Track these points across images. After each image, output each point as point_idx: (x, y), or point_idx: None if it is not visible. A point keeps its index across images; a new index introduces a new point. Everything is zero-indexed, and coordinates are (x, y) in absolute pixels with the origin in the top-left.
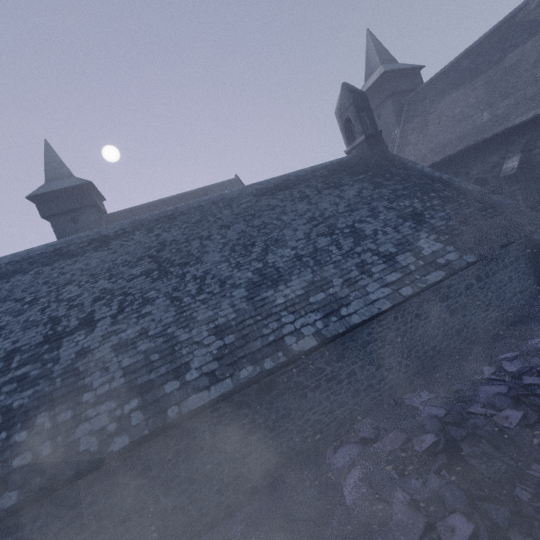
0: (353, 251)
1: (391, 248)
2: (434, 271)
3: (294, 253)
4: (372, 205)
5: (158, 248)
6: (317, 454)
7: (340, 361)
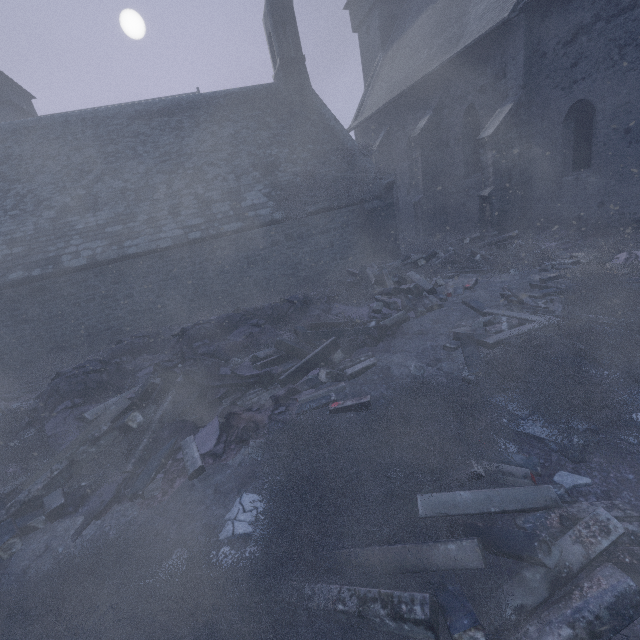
0: (179, 193)
1: (217, 195)
2: (235, 222)
3: (123, 186)
4: (238, 148)
5: (0, 161)
6: (92, 350)
7: (117, 284)
